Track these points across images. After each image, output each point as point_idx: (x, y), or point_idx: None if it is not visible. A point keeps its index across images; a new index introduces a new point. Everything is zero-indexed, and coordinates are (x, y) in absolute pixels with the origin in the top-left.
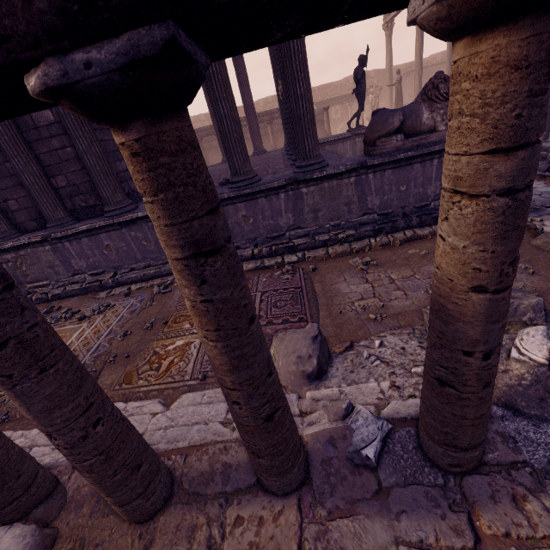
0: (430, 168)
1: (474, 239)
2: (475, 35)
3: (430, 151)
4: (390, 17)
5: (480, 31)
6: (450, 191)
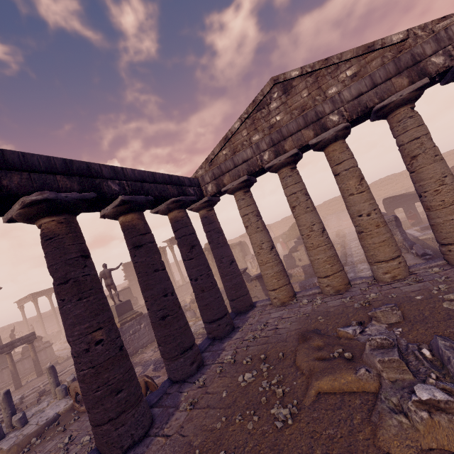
0: (41, 353)
1: (33, 353)
2: (29, 344)
3: (40, 350)
4: (22, 304)
5: (29, 344)
6: (31, 351)
